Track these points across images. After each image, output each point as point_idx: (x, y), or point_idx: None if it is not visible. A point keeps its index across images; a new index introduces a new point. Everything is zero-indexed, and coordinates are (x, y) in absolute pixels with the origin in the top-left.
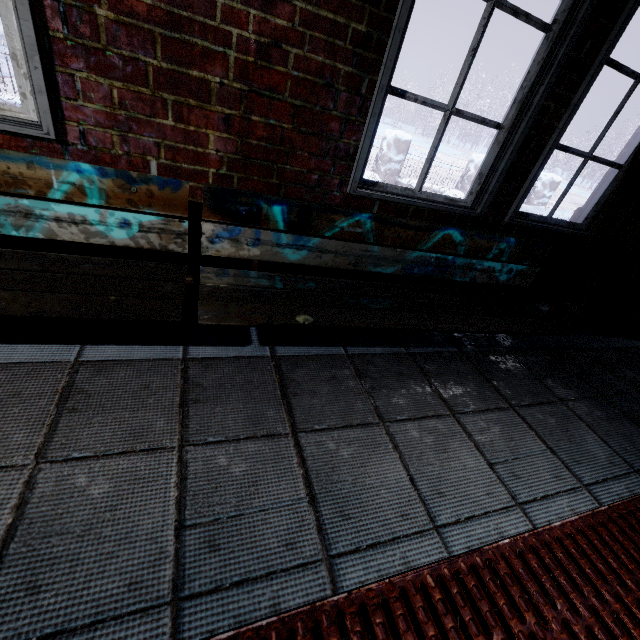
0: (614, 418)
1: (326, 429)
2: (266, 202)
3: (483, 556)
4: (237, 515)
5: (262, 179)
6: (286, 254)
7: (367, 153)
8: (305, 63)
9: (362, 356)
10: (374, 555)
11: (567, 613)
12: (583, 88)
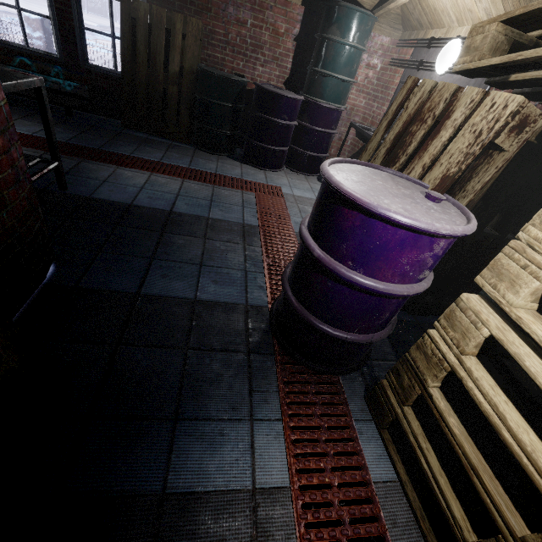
0: (67, 133)
1: None
2: None
3: None
4: None
5: None
6: None
7: None
8: None
9: None
10: None
11: None
12: None
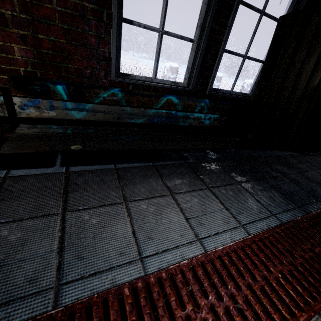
0: (266, 189)
1: (86, 208)
2: (51, 83)
3: (168, 272)
4: (0, 265)
5: (56, 73)
6: (73, 114)
7: (118, 57)
8: (64, 2)
9: (124, 168)
10: (92, 280)
11: (214, 300)
12: (231, 17)
